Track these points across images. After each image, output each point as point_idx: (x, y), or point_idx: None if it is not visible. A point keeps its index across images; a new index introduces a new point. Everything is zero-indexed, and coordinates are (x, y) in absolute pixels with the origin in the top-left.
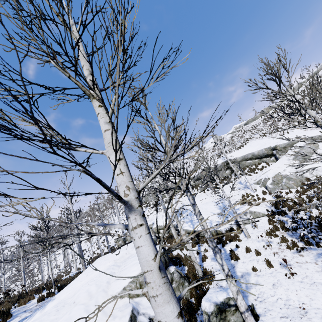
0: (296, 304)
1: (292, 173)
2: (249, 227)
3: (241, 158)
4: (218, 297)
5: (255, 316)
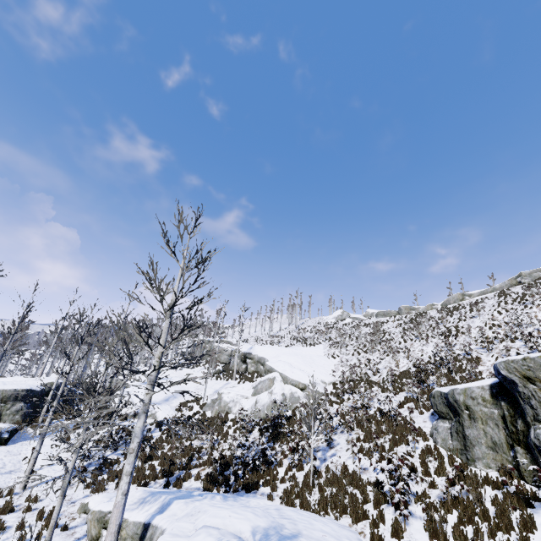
0: (23, 452)
1: (227, 400)
2: (133, 421)
3: (258, 359)
4: (1, 424)
5: (2, 443)
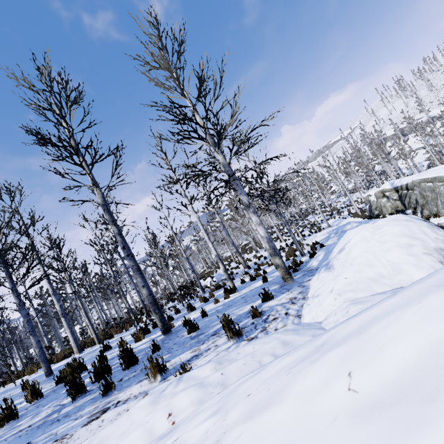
0: None
1: None
2: None
3: None
4: None
5: None
